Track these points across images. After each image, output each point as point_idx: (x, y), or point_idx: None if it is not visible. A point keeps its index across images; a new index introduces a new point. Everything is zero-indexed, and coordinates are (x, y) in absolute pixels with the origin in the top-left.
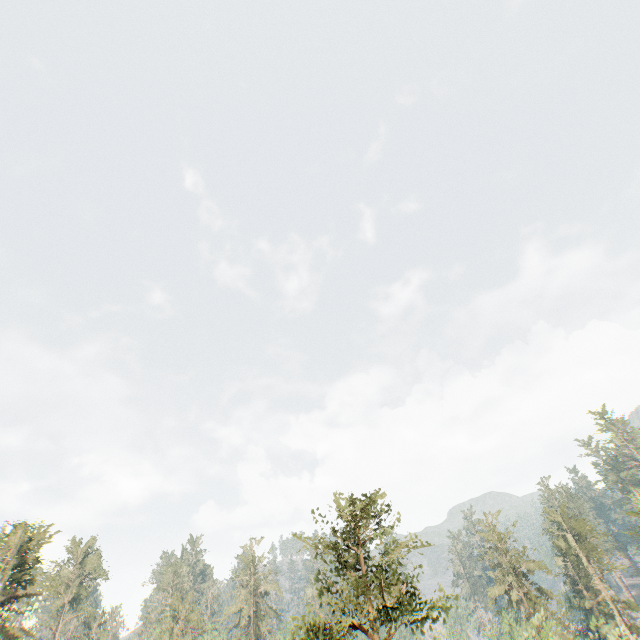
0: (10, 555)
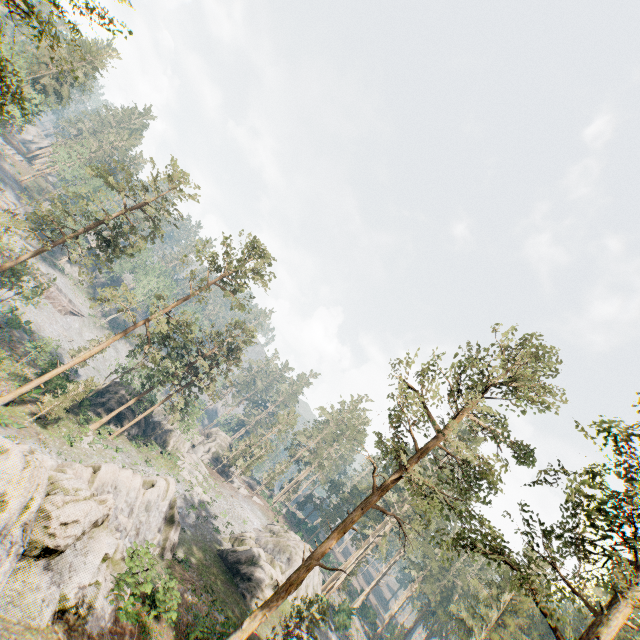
0: None
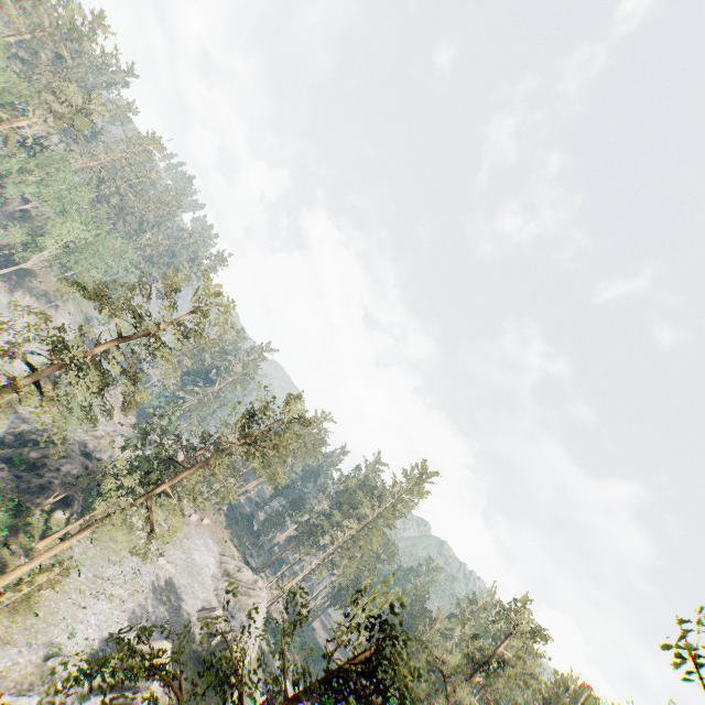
0: None
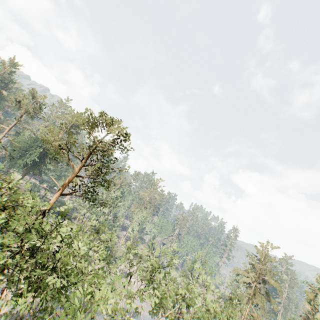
0: (74, 119)
